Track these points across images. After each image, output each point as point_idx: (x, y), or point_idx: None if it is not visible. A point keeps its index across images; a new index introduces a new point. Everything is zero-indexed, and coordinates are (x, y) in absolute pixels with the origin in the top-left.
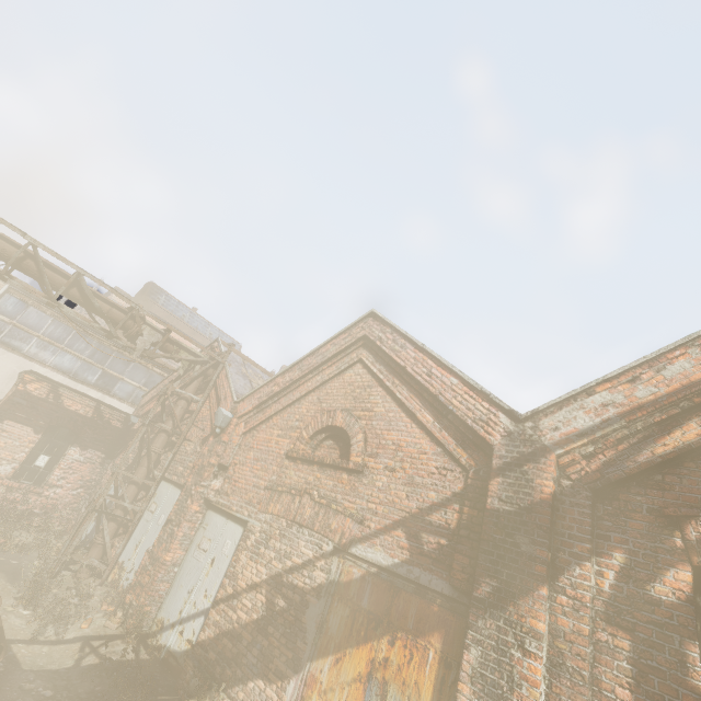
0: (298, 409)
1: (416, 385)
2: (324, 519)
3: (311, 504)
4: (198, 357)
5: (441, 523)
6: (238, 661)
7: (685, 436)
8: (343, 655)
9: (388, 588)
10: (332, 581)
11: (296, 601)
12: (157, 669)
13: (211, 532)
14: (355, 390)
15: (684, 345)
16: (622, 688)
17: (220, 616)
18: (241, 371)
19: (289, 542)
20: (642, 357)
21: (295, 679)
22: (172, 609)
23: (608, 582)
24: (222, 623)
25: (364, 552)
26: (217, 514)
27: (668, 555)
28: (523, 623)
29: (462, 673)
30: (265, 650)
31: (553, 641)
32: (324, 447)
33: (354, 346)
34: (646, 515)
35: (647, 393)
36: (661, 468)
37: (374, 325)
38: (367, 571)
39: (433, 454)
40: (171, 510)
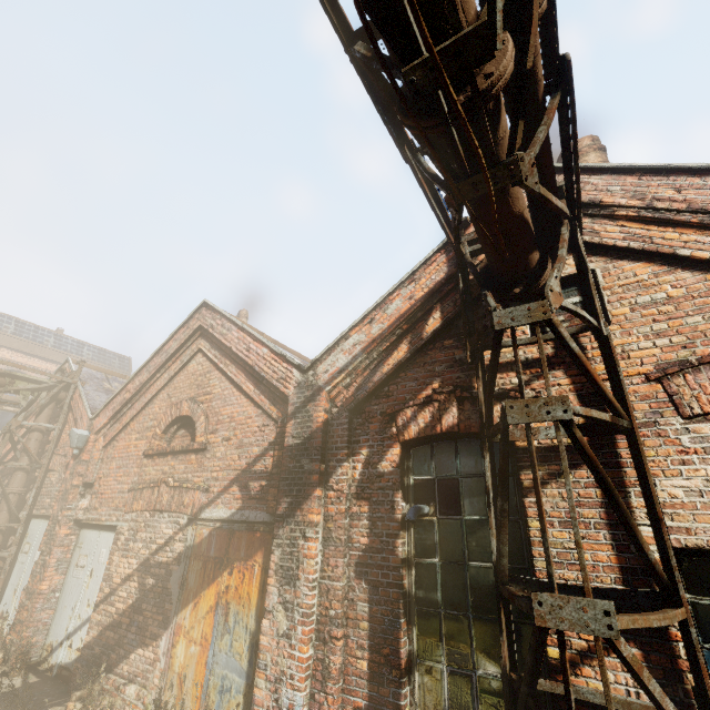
0: (151, 409)
1: (241, 361)
2: (179, 499)
3: (168, 490)
4: (42, 383)
5: (262, 469)
6: (120, 643)
7: (399, 355)
8: (199, 599)
9: (227, 534)
10: (188, 546)
11: (162, 575)
12: (48, 685)
13: (87, 548)
14: (198, 378)
15: (399, 288)
16: (364, 537)
17: (101, 615)
18: (103, 387)
19: (153, 529)
20: (375, 302)
21: (166, 634)
22: (59, 630)
23: (358, 472)
24: (104, 620)
25: (210, 514)
26: (90, 530)
27: (389, 441)
28: (305, 520)
29: (270, 571)
30: (141, 624)
31: (326, 524)
32: (178, 437)
33: (193, 338)
34: (379, 418)
35: (378, 329)
36: (388, 382)
37: (206, 315)
38: (214, 527)
39: (256, 416)
40: (40, 543)
